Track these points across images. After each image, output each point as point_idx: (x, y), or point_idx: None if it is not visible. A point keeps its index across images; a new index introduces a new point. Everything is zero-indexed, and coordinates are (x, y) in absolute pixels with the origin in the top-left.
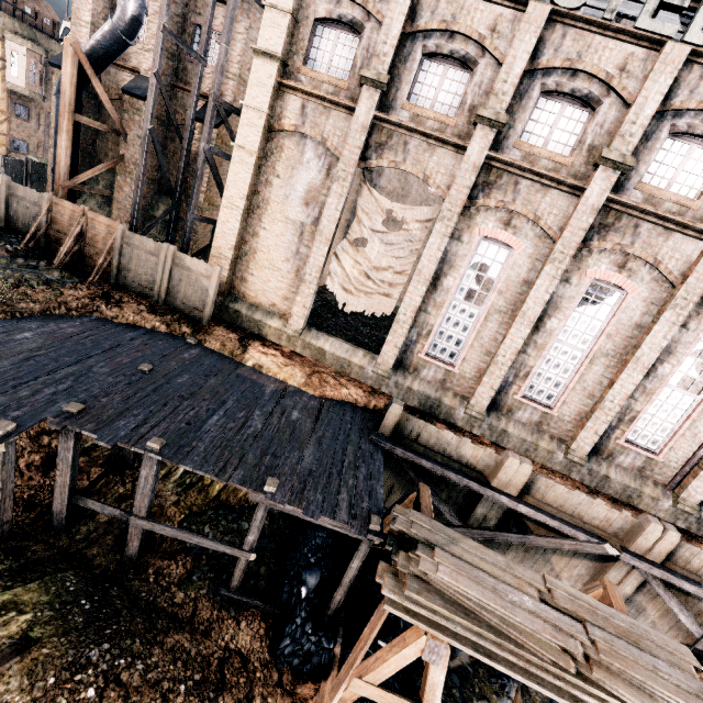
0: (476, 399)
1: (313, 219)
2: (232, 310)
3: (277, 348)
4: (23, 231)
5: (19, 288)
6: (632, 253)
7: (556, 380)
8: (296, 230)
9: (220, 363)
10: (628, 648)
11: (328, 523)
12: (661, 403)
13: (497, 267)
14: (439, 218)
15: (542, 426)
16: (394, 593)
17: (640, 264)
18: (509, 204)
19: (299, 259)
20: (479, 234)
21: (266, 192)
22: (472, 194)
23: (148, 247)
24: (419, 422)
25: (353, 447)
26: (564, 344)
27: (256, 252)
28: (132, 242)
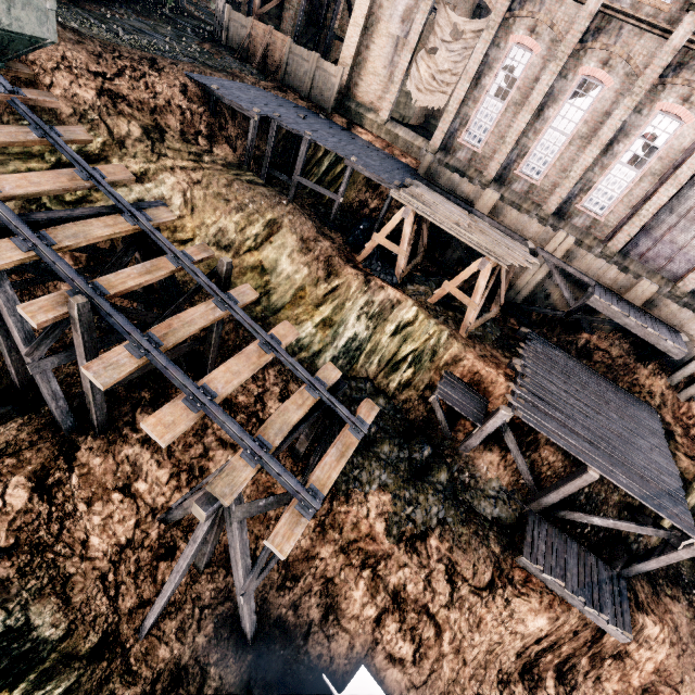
0: (487, 171)
1: (405, 33)
2: (346, 106)
3: (369, 132)
4: (235, 46)
5: (242, 73)
6: (613, 51)
7: (545, 160)
8: (393, 43)
9: (336, 128)
10: (493, 233)
11: (376, 179)
12: (613, 177)
13: (520, 68)
14: (486, 27)
15: (528, 195)
16: (396, 192)
17: (619, 61)
18: (535, 14)
19: (392, 67)
20: (512, 41)
21: (378, 13)
22: (512, 7)
23: (304, 55)
24: (441, 169)
25: (399, 172)
26: (554, 130)
27: (366, 61)
28: (295, 52)
